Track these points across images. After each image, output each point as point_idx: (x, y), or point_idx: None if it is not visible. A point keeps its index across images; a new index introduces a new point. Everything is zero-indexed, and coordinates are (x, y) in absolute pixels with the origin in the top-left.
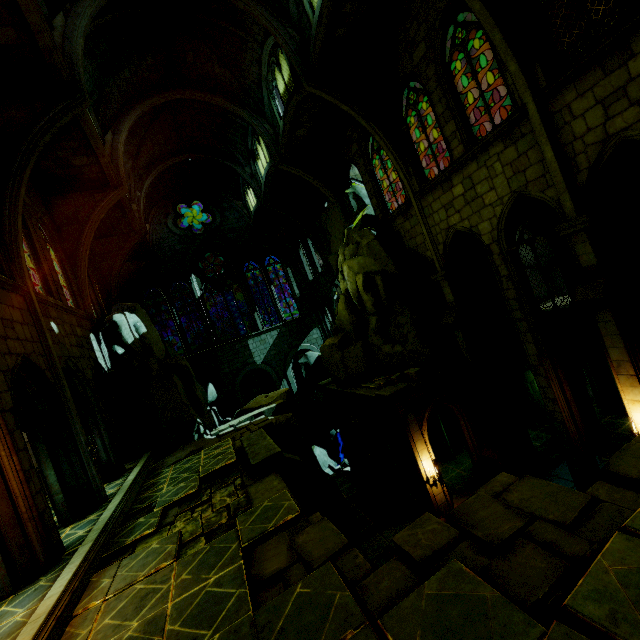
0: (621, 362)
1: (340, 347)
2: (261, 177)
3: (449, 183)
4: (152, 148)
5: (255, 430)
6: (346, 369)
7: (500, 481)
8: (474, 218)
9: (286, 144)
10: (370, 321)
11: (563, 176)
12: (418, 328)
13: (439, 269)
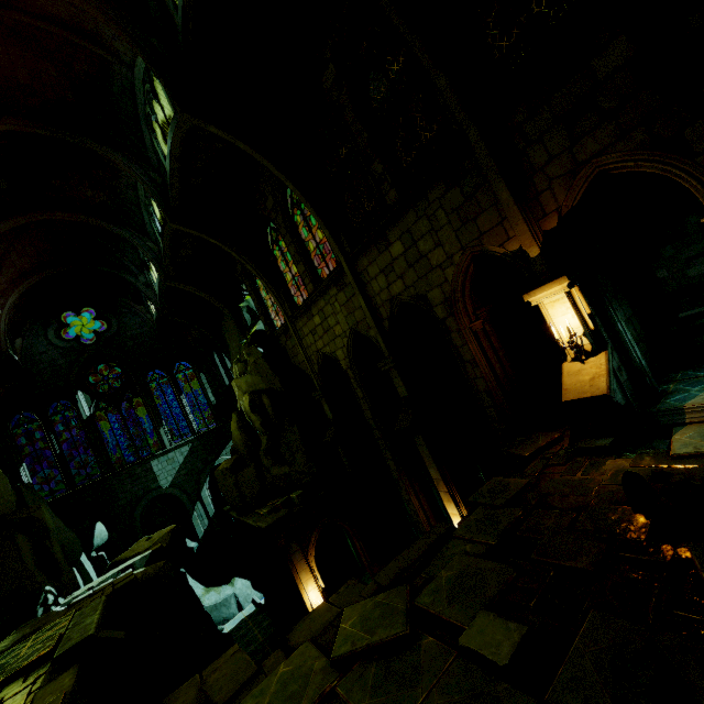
0: (438, 480)
1: (234, 471)
2: (156, 287)
3: (310, 313)
4: (19, 261)
5: (105, 595)
6: (241, 494)
7: (227, 656)
8: (332, 345)
9: (170, 263)
10: (262, 441)
11: (375, 322)
12: (306, 445)
13: (318, 387)
